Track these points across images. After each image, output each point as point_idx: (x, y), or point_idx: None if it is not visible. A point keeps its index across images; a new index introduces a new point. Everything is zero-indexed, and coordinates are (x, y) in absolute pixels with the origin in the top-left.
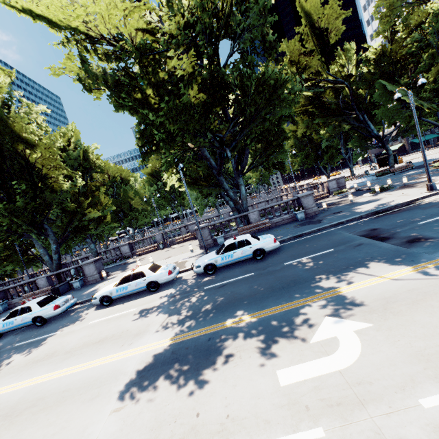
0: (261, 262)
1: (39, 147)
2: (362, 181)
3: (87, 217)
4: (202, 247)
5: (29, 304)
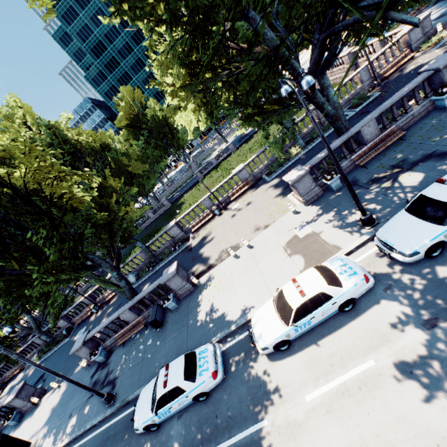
0: None
1: (17, 159)
2: (439, 13)
3: (127, 221)
4: (308, 201)
5: (175, 385)
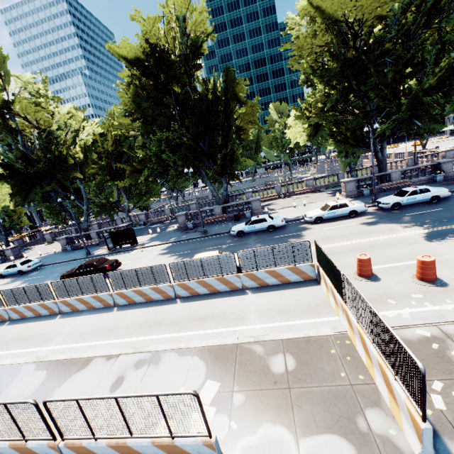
0: (438, 204)
1: (246, 105)
2: None
3: (244, 164)
4: (348, 196)
5: (263, 217)
